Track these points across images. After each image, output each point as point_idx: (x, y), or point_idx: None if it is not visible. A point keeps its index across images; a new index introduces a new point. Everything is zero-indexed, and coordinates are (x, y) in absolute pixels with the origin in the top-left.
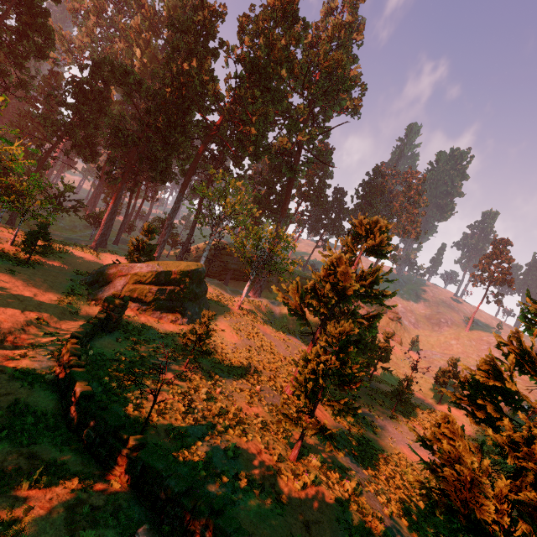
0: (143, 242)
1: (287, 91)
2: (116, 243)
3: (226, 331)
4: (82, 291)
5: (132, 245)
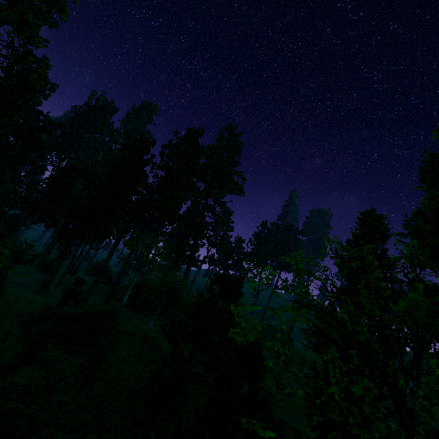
0: (73, 291)
1: (194, 181)
2: (58, 285)
3: (127, 360)
4: (17, 331)
5: (65, 292)
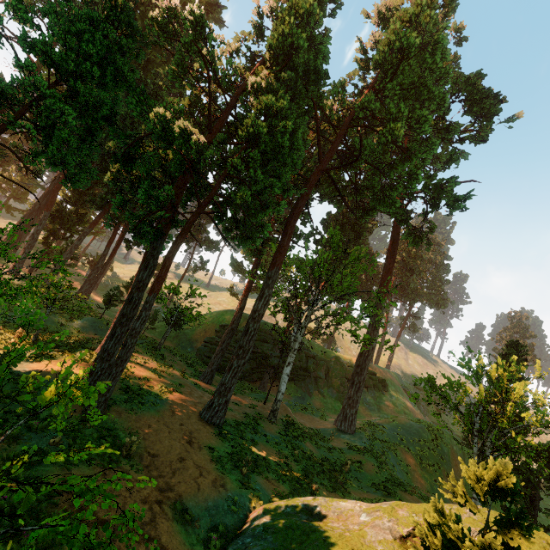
0: None
1: None
2: None
3: None
4: None
5: None
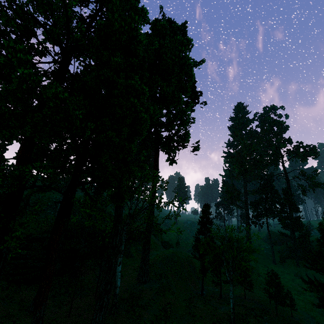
0: None
1: None
2: None
3: None
4: None
5: None
